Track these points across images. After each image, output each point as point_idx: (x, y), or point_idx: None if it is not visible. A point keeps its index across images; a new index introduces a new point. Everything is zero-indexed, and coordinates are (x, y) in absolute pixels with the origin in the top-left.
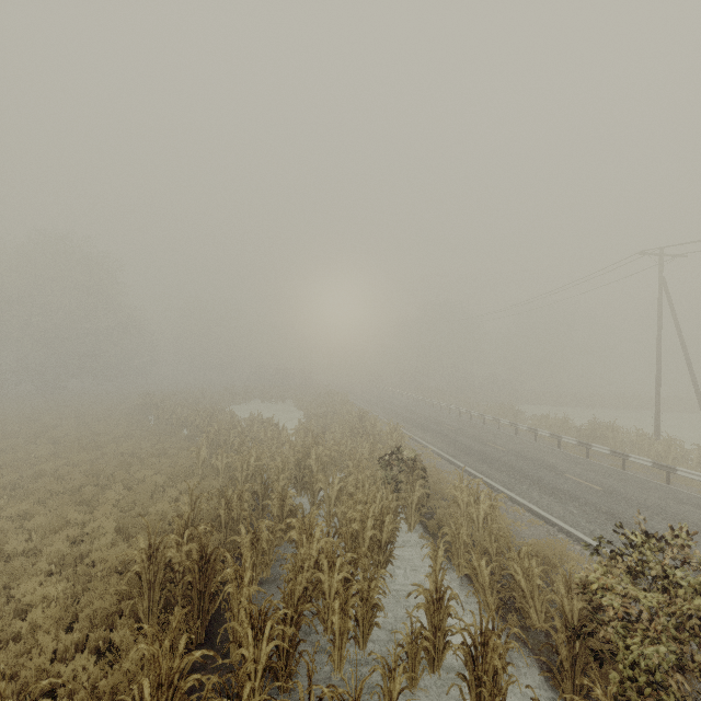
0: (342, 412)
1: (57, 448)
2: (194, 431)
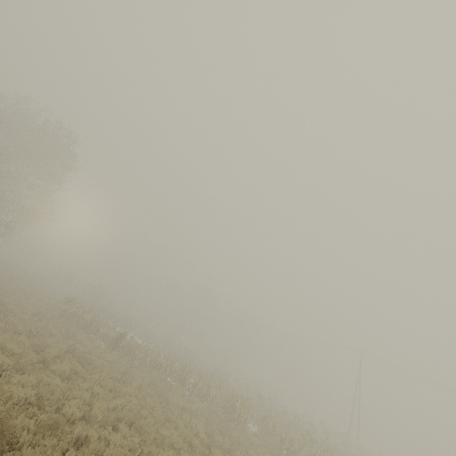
0: (222, 379)
1: (138, 392)
2: (179, 382)
